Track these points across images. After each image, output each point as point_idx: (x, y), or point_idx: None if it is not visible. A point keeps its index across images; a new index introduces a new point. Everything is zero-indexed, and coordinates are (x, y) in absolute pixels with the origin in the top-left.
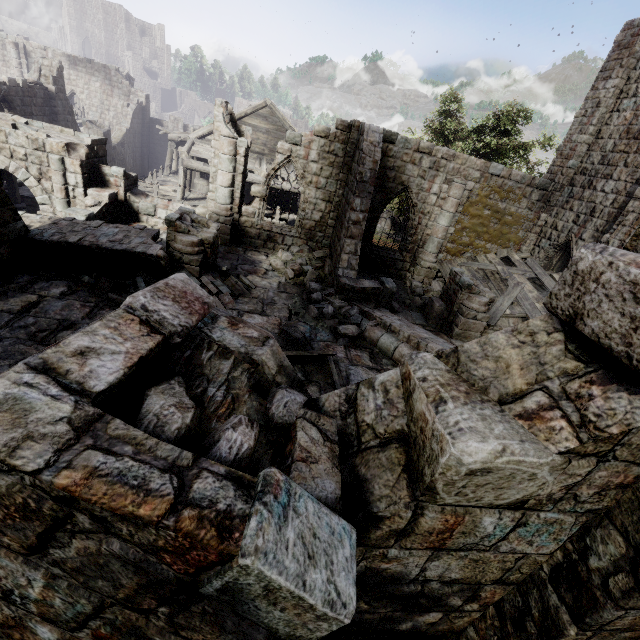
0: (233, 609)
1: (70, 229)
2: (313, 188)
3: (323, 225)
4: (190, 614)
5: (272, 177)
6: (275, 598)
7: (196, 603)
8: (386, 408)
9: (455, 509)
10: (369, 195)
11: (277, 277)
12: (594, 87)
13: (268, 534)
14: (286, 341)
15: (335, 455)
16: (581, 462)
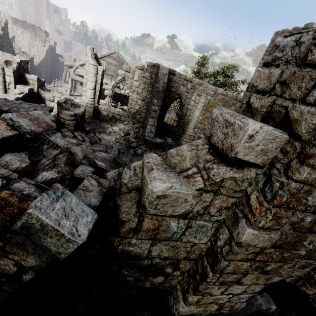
0: (29, 238)
1: (4, 103)
2: (135, 93)
3: (140, 112)
4: (11, 244)
5: (115, 86)
6: (46, 231)
7: (13, 237)
8: (133, 176)
9: (157, 217)
10: (161, 98)
11: (115, 135)
12: (263, 58)
13: (44, 203)
14: (116, 165)
15: (102, 192)
16: (207, 195)
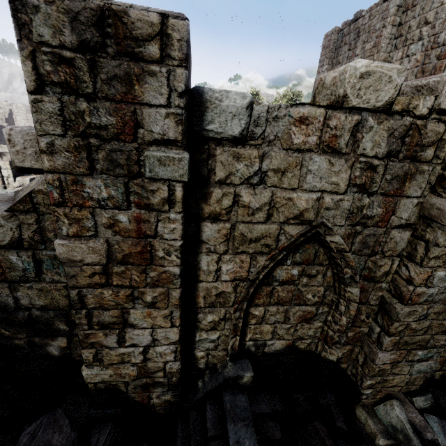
0: None
1: None
2: None
3: None
4: None
5: None
6: None
7: None
8: None
9: None
10: None
11: None
12: (318, 72)
13: None
14: None
15: None
16: (24, 216)
